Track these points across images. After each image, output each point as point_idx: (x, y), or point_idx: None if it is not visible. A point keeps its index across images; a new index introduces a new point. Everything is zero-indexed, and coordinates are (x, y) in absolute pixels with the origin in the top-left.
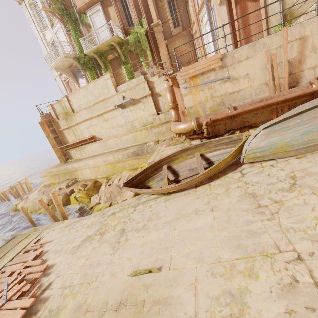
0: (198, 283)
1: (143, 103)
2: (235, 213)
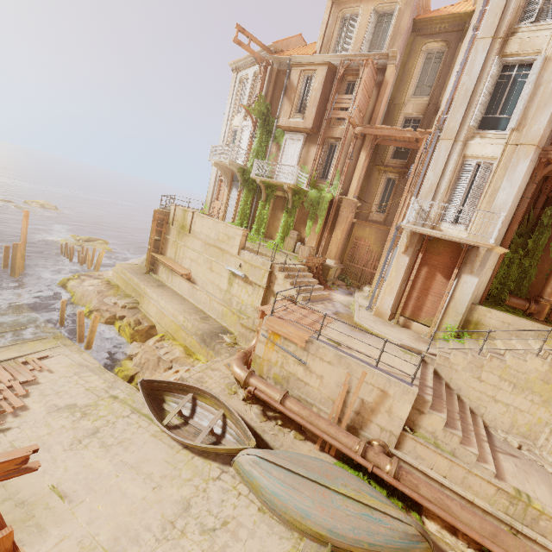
0: (67, 539)
1: (254, 289)
2: (156, 510)
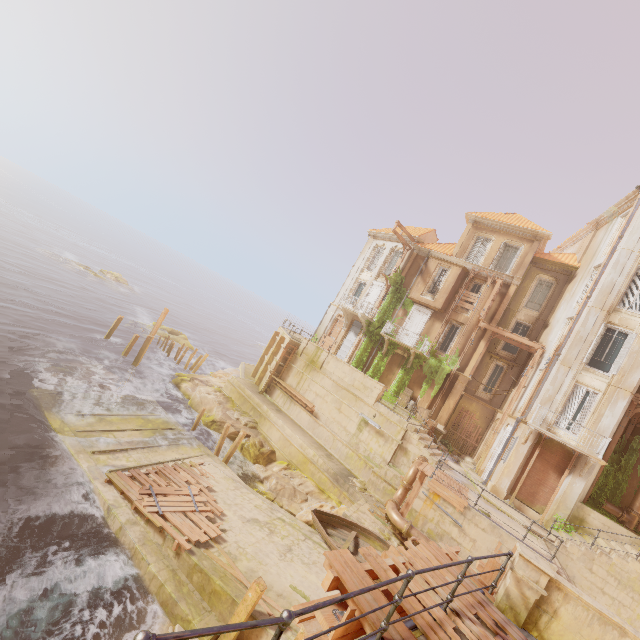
0: None
1: (386, 441)
2: None
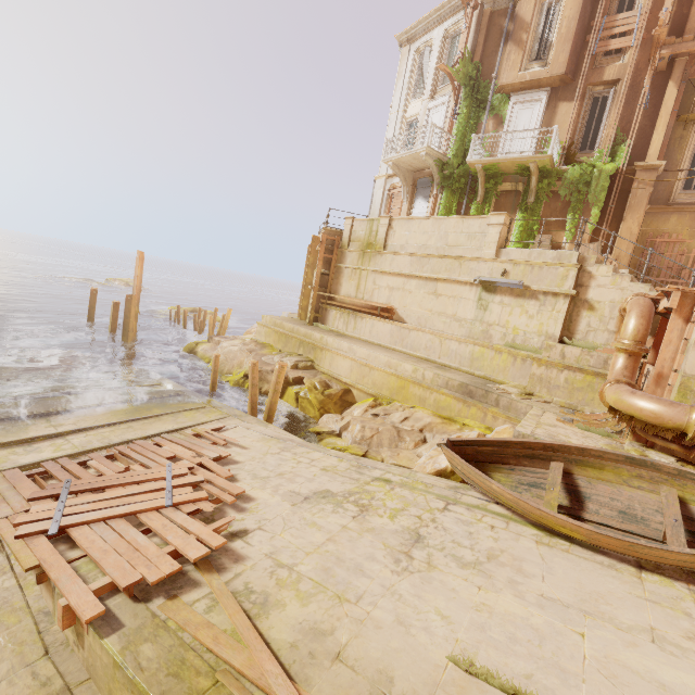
0: None
1: (542, 303)
2: None
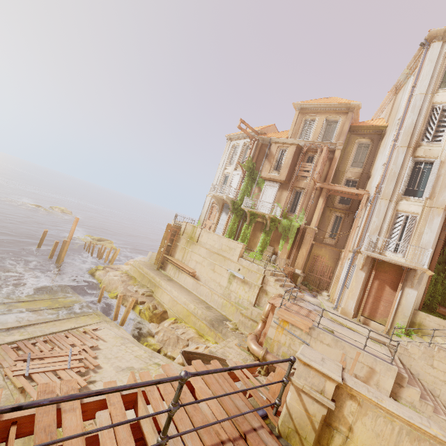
0: None
1: (250, 287)
2: None
